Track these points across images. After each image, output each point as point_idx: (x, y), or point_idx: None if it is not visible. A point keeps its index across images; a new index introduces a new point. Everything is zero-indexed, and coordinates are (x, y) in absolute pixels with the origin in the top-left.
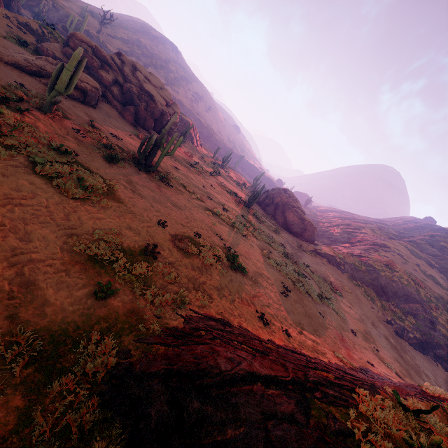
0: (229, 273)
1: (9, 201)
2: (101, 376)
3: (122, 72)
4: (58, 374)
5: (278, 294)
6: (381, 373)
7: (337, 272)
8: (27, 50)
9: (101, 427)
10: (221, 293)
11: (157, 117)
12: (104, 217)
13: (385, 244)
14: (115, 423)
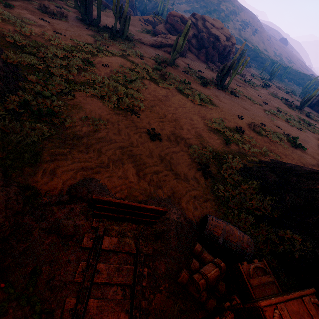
0: (290, 148)
1: (180, 106)
2: (238, 168)
3: (197, 27)
4: (222, 164)
5: None
6: None
7: None
8: (150, 35)
9: (246, 181)
10: (287, 157)
11: (221, 52)
12: (212, 113)
13: None
14: (253, 180)
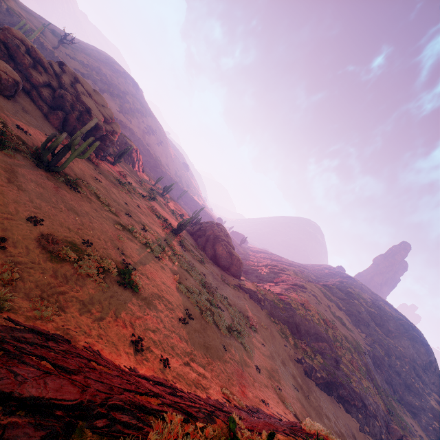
0: (113, 288)
1: None
2: None
3: (60, 79)
4: None
5: (176, 320)
6: (274, 413)
7: (257, 308)
8: None
9: None
10: (86, 308)
11: (90, 129)
12: None
13: (303, 285)
14: None
